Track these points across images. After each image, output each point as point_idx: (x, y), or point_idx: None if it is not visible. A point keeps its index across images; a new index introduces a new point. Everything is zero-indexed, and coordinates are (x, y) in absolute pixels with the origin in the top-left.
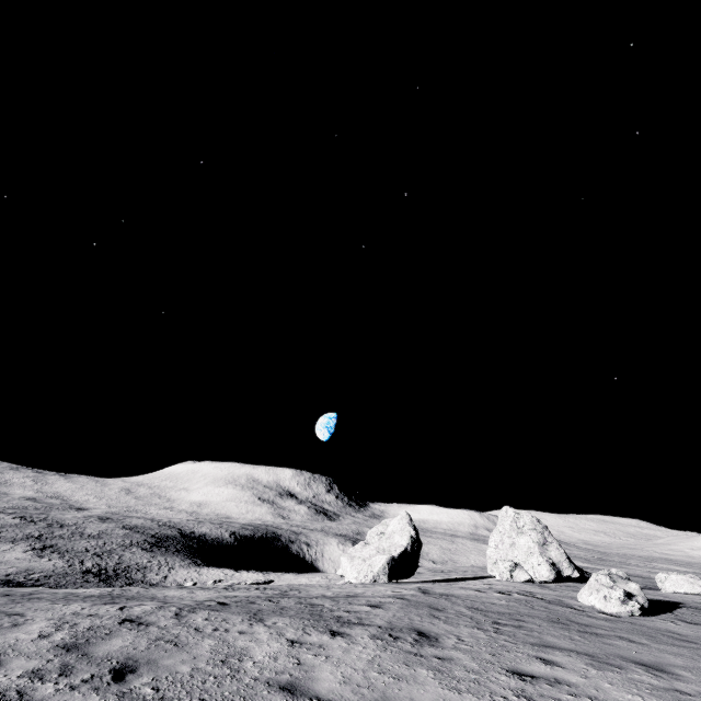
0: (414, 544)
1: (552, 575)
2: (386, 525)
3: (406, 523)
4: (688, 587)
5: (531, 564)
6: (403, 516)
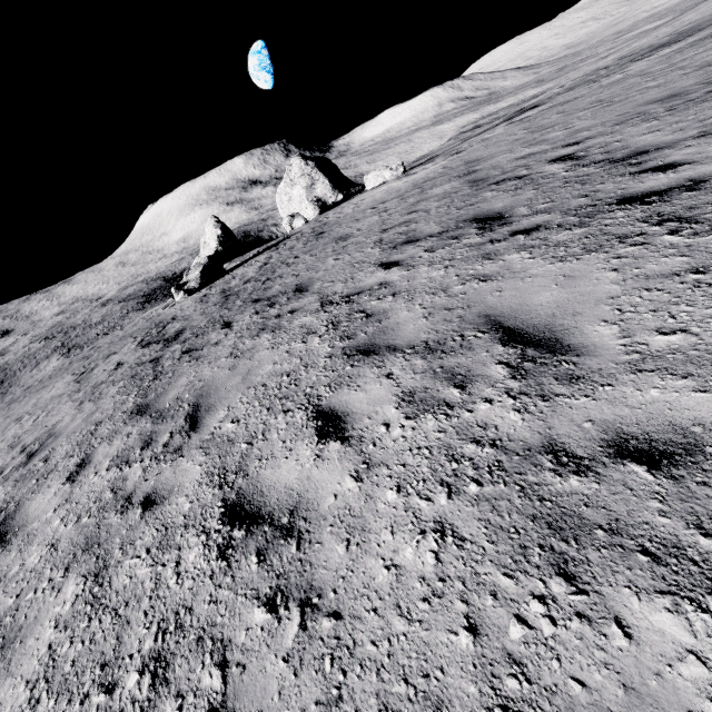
0: (224, 242)
1: (317, 212)
2: (205, 235)
3: (213, 226)
4: (373, 183)
5: (304, 210)
6: (209, 222)
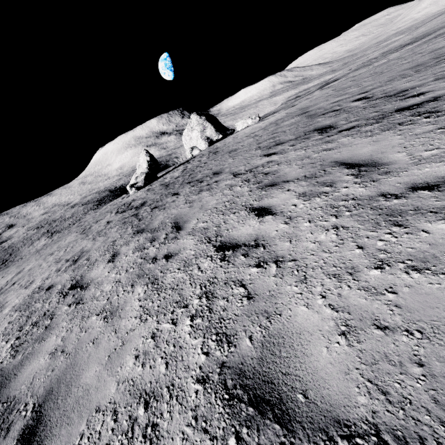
0: (151, 164)
1: (207, 145)
2: (139, 161)
3: (145, 155)
4: (241, 127)
5: (199, 144)
6: (142, 153)
